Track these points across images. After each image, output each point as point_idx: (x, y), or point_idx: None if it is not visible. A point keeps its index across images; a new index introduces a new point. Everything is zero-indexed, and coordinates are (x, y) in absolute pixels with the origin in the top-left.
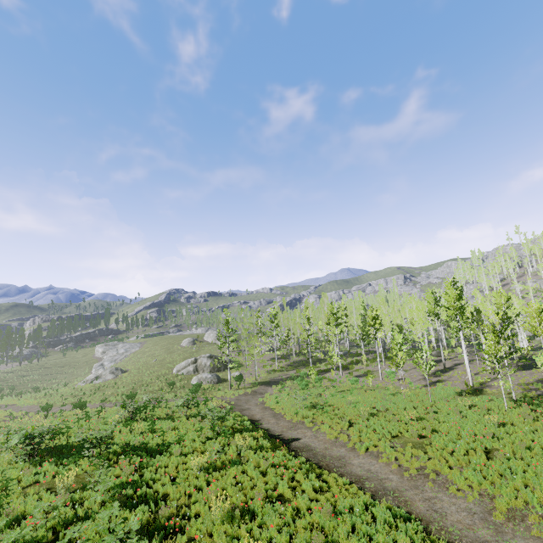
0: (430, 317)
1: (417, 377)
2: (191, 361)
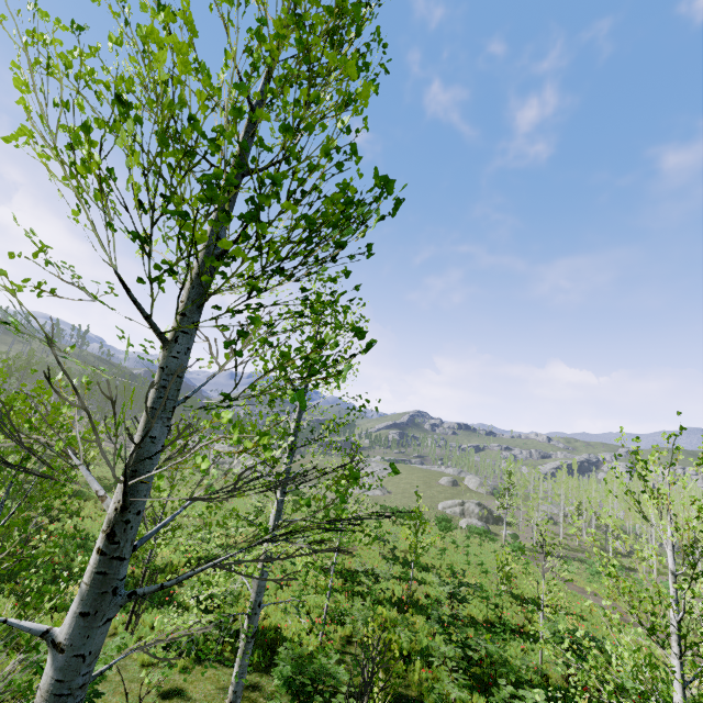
0: None
1: None
2: (458, 502)
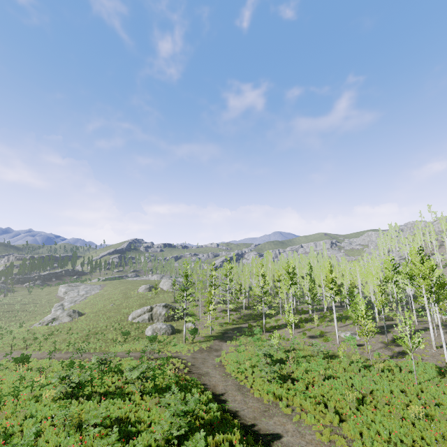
0: (376, 282)
1: (376, 345)
2: (147, 309)
